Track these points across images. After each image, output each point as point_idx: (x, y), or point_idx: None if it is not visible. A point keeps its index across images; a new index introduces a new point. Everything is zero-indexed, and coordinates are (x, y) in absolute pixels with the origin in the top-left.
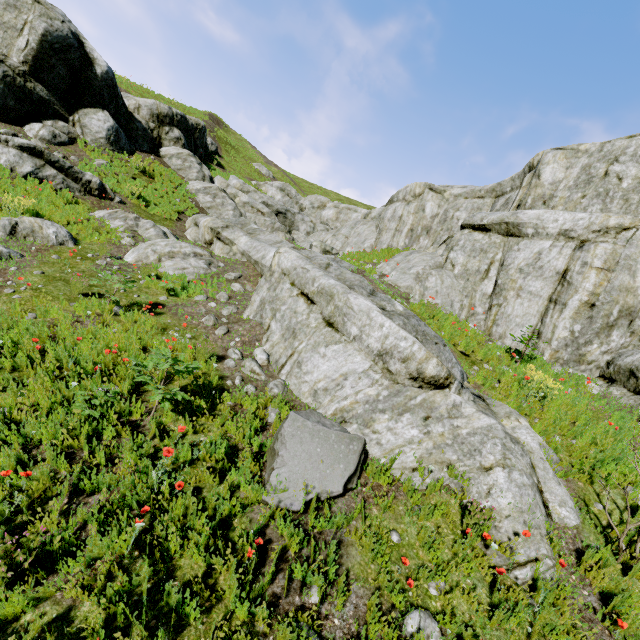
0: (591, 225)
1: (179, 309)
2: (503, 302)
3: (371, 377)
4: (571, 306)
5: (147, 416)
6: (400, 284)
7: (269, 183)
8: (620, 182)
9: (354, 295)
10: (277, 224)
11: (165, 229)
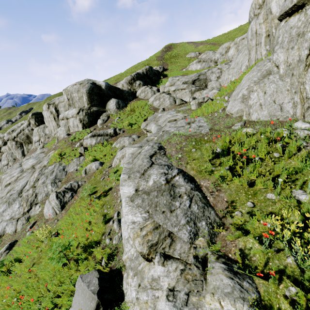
0: None
1: (114, 189)
2: None
3: (129, 243)
4: None
5: (71, 261)
6: (232, 111)
7: (191, 64)
8: None
9: (121, 187)
10: (193, 90)
11: (134, 136)
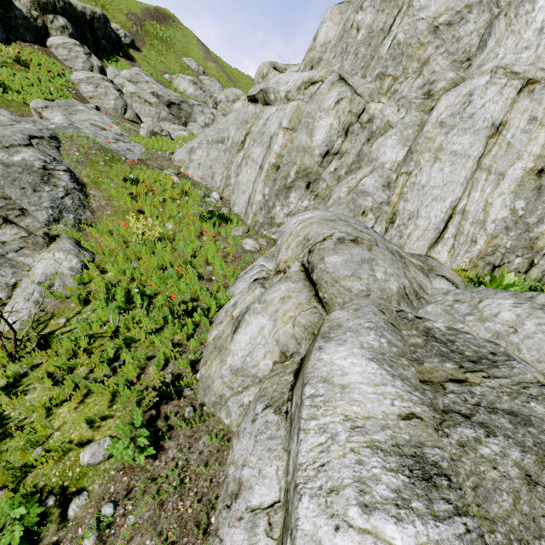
0: (301, 83)
1: None
2: (240, 171)
3: None
4: (264, 169)
5: None
6: (176, 158)
7: (181, 76)
8: (357, 34)
9: None
10: (163, 114)
11: (4, 112)
